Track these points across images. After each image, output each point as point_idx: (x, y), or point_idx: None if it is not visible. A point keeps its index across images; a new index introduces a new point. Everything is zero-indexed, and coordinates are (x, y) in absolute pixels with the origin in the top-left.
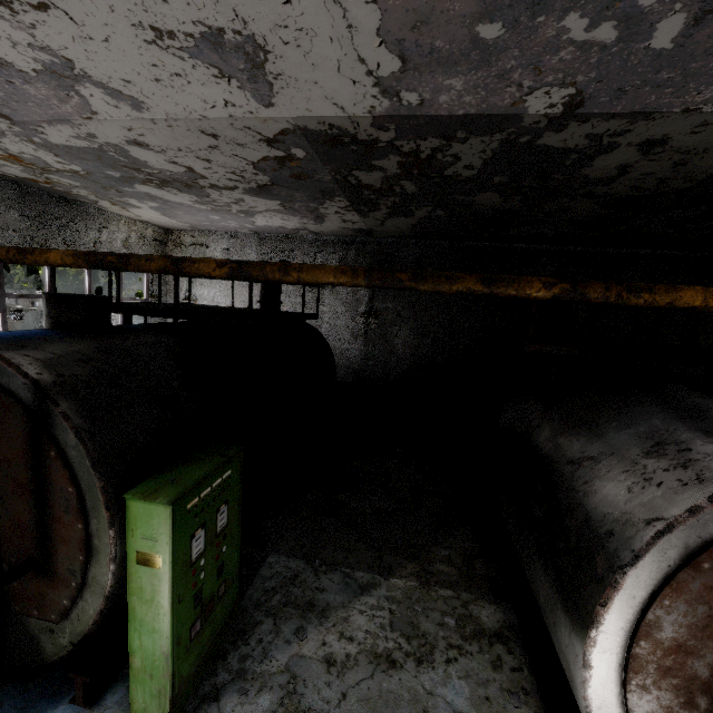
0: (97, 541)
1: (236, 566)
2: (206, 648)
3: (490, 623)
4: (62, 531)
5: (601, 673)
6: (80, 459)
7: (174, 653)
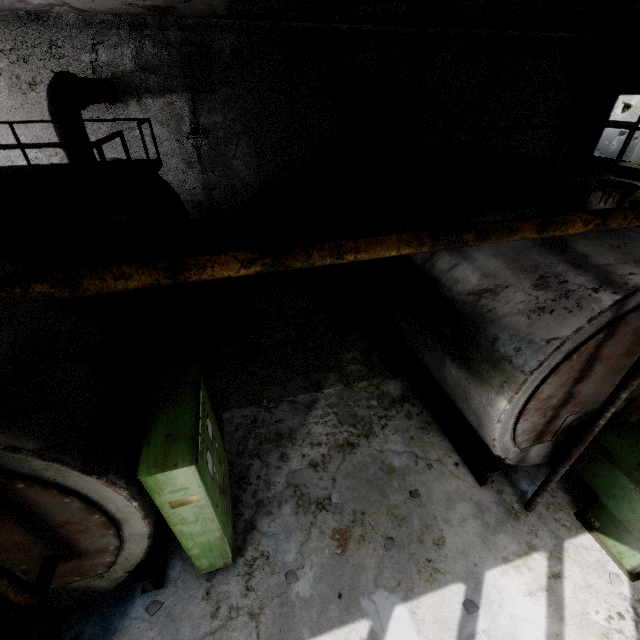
0: (121, 515)
1: (222, 446)
2: (230, 507)
3: (396, 392)
4: (76, 528)
5: (506, 422)
6: (63, 474)
7: (225, 532)
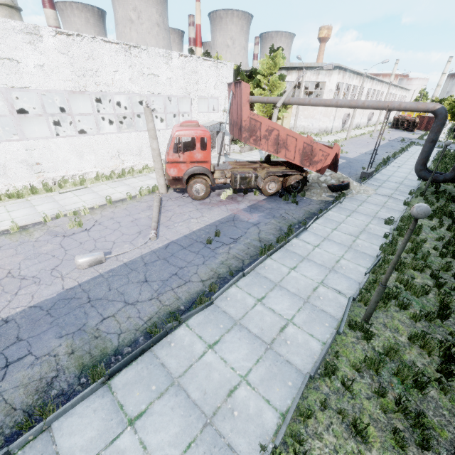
0: None
1: None
2: None
3: None
4: None
5: None
6: None
7: None
